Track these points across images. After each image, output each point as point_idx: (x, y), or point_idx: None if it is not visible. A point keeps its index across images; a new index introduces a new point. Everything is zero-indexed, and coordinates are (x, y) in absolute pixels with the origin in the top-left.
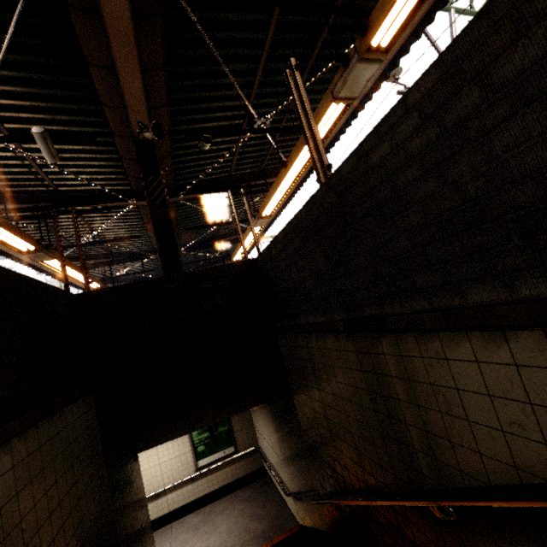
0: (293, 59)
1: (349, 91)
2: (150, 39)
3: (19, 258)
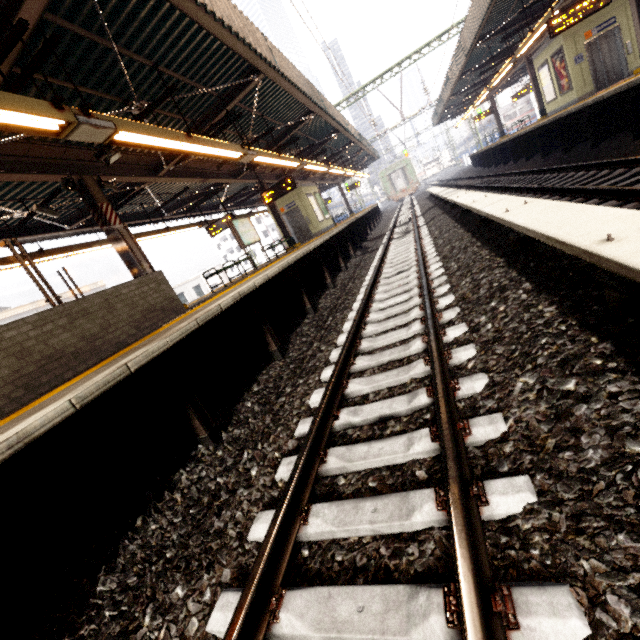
0: (4, 240)
1: (101, 136)
2: (3, 148)
3: (141, 223)
